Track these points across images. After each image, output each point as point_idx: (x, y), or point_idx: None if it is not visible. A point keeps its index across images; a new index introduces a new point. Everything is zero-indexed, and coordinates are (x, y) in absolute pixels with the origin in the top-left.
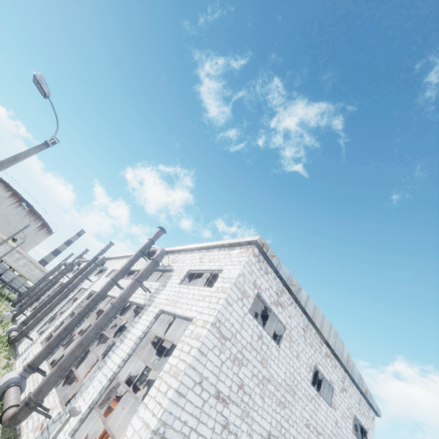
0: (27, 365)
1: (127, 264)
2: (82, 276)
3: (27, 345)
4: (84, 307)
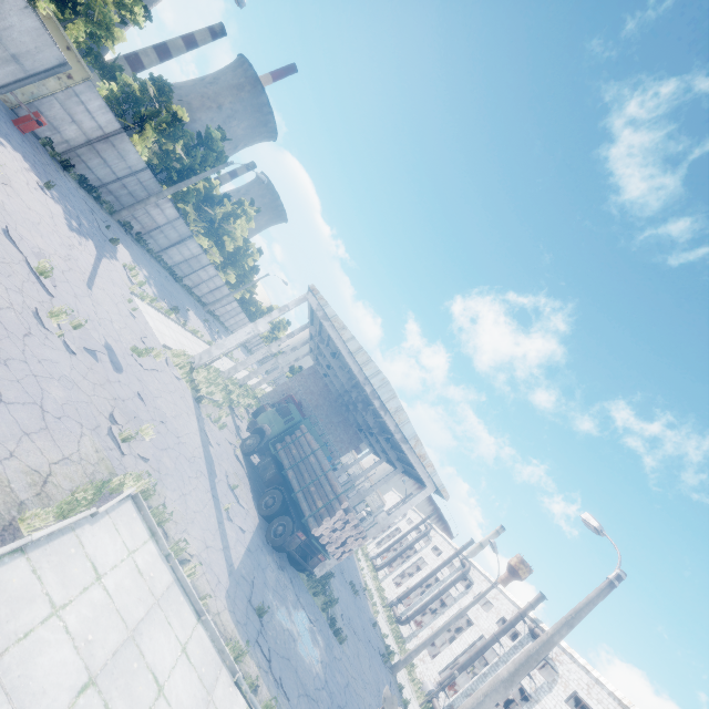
0: (439, 683)
1: (508, 625)
2: (451, 582)
3: (409, 631)
4: (474, 653)
